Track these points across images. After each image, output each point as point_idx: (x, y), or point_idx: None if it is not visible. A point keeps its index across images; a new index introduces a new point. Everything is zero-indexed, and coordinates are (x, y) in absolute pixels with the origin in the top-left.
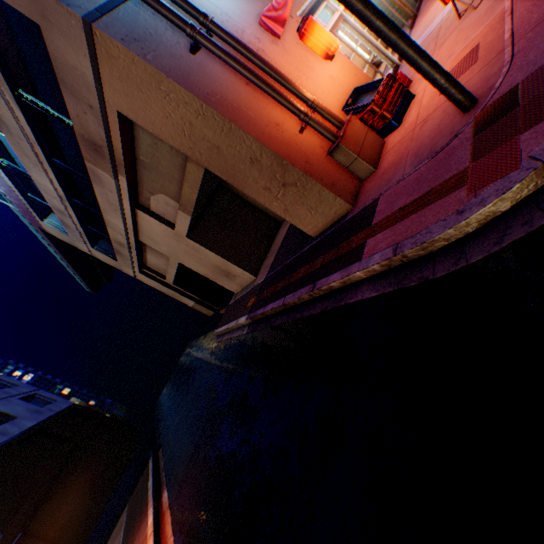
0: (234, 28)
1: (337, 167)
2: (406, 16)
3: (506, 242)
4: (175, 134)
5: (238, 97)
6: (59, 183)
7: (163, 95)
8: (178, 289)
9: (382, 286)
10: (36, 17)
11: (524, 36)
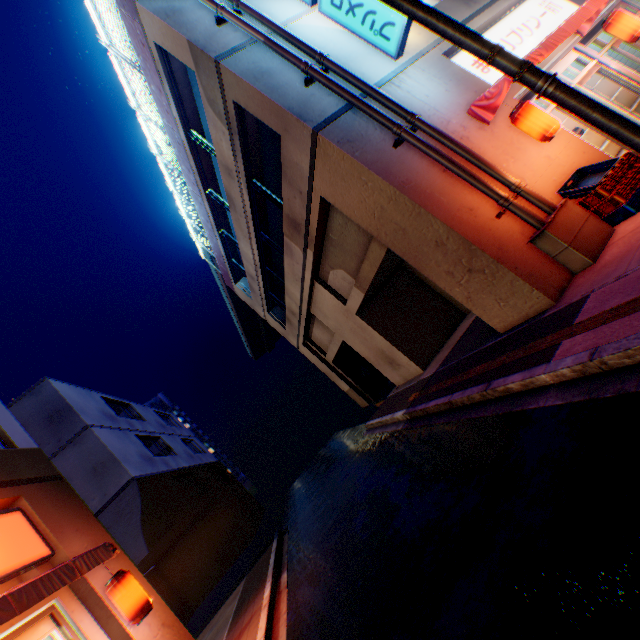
0: (439, 120)
1: (540, 255)
2: None
3: None
4: (365, 216)
5: (432, 183)
6: (258, 252)
7: (362, 184)
8: (336, 369)
9: (571, 395)
10: (279, 130)
11: None
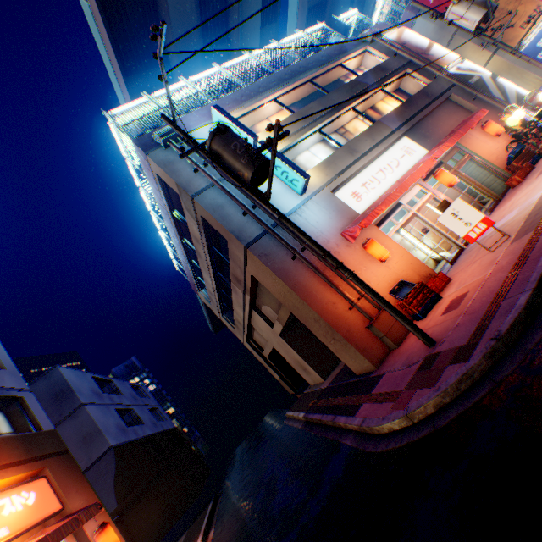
0: (323, 239)
1: (372, 335)
2: (490, 198)
3: (387, 447)
4: (276, 292)
5: (312, 284)
6: (215, 282)
7: (273, 278)
8: (270, 362)
9: (354, 441)
10: (227, 238)
11: (466, 314)
